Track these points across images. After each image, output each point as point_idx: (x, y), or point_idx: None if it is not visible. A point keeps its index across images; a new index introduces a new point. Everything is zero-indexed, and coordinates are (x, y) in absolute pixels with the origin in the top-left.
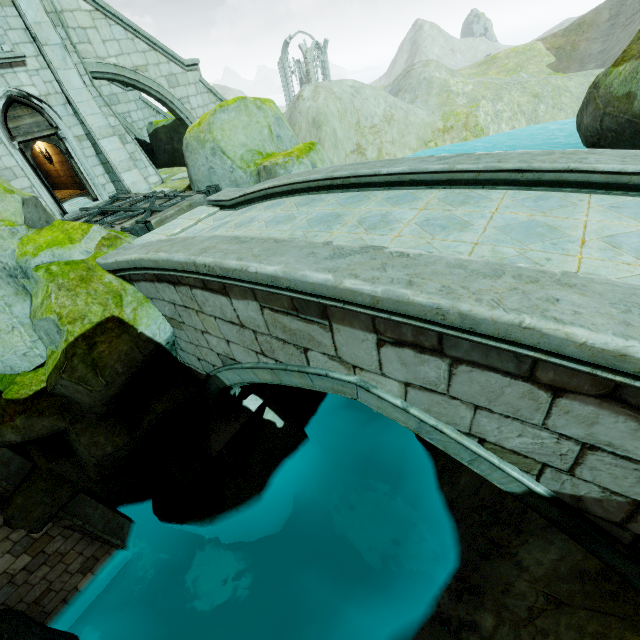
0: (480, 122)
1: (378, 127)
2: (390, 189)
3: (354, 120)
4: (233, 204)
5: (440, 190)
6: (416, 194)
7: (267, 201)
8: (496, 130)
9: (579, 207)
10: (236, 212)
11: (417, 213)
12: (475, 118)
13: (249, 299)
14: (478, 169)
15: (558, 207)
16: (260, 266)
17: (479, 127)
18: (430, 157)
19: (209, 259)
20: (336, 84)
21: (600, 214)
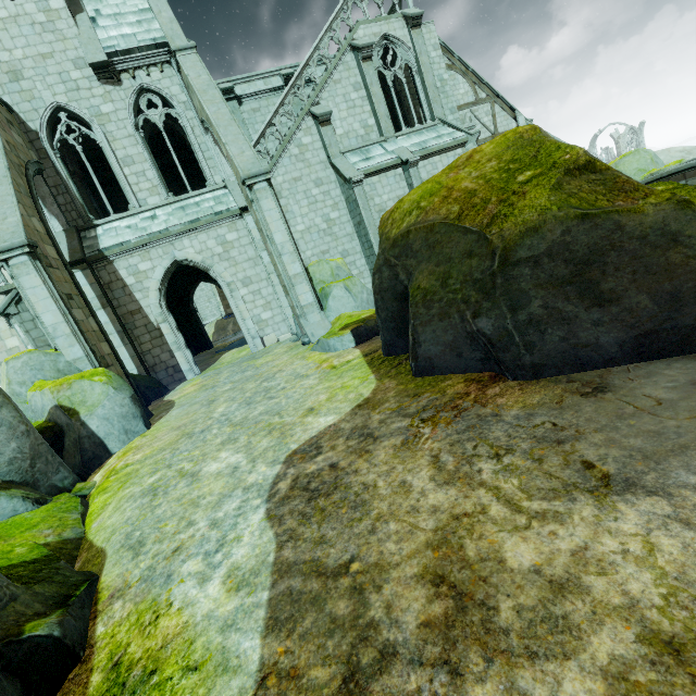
0: None
1: None
2: None
3: None
4: None
5: None
6: None
7: None
8: None
9: None
10: None
11: None
12: None
13: (681, 181)
14: None
15: None
16: (694, 161)
17: None
18: None
19: (669, 170)
20: (662, 152)
21: None
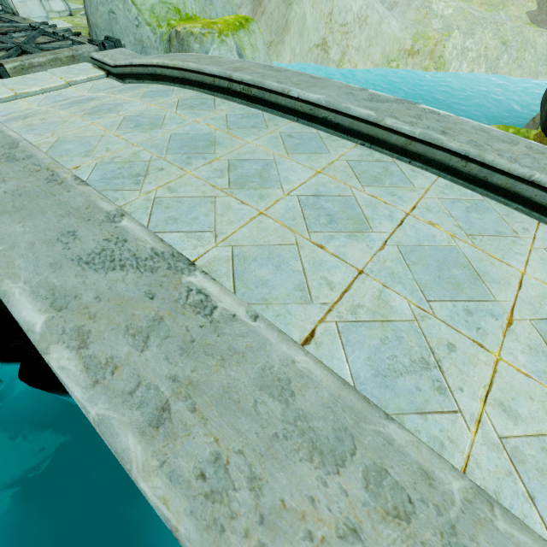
0: (445, 54)
1: (349, 26)
2: (298, 121)
3: (327, 9)
4: (119, 73)
5: (357, 146)
6: (325, 141)
7: (157, 83)
8: (456, 68)
9: (520, 242)
10: (120, 86)
11: (310, 177)
12: (442, 48)
13: None
14: (412, 134)
15: (494, 233)
16: None
17: (443, 60)
18: (361, 90)
19: None
20: None
21: (544, 267)
